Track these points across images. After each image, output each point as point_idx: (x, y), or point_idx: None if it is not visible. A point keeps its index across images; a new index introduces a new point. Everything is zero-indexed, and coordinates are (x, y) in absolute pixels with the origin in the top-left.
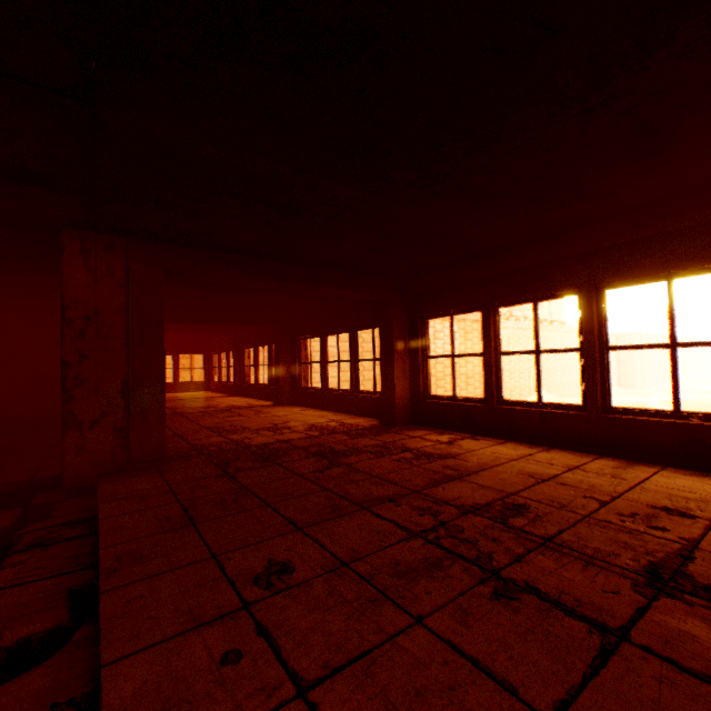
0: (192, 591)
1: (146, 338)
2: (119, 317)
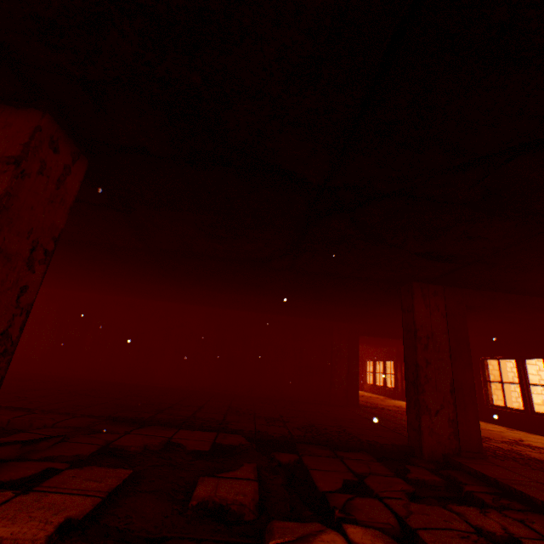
0: None
1: (458, 352)
2: (442, 336)
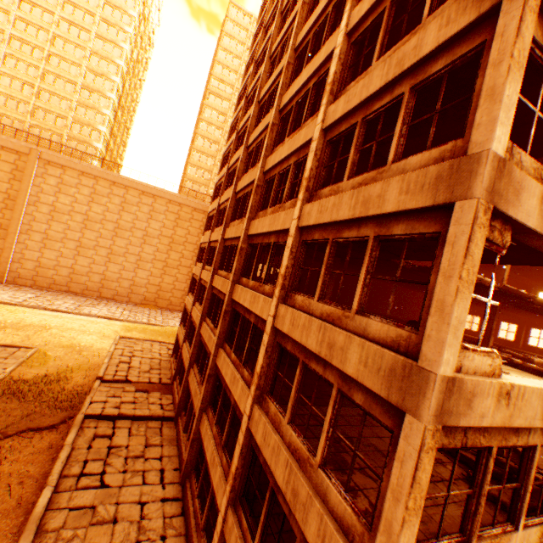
0: (538, 356)
1: None
2: None
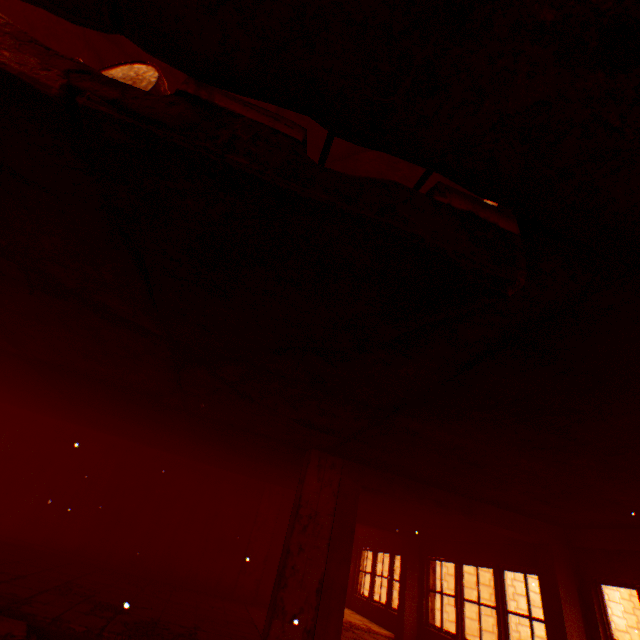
0: None
1: (340, 540)
2: (327, 518)
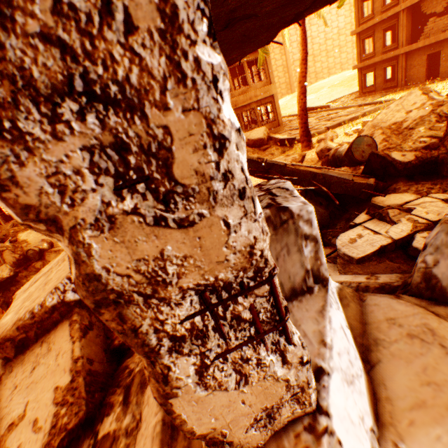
0: None
1: None
2: None
